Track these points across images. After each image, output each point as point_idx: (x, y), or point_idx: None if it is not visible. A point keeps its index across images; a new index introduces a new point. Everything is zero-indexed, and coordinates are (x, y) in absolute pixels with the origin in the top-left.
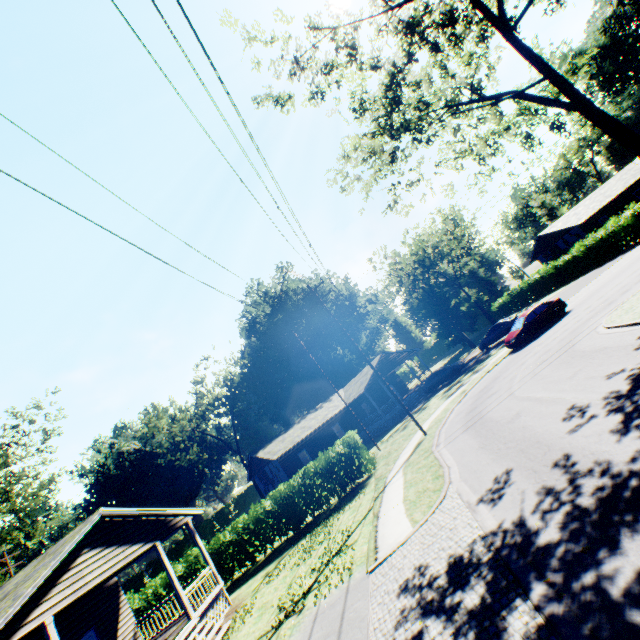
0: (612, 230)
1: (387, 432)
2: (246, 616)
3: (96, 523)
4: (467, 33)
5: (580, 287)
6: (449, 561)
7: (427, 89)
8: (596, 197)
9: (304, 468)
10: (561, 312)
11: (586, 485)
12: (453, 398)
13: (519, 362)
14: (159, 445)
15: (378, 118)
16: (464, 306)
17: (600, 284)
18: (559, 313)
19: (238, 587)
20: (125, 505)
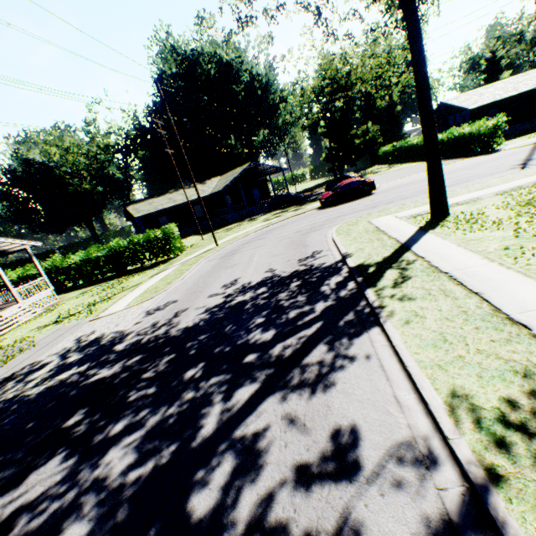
0: (474, 132)
1: (227, 226)
2: (51, 312)
3: None
4: None
5: (413, 173)
6: (99, 336)
7: None
8: (511, 84)
9: (131, 238)
10: (368, 193)
11: (159, 331)
12: (261, 225)
13: (303, 221)
14: (64, 165)
15: None
16: (359, 140)
17: (410, 181)
18: (366, 193)
19: (72, 291)
20: (34, 203)
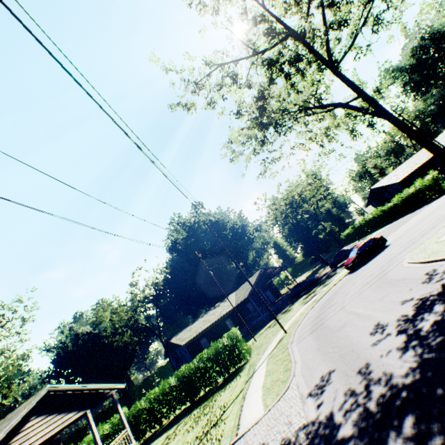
0: (419, 188)
1: (263, 326)
2: None
3: (43, 396)
4: (307, 68)
5: (398, 226)
6: (281, 443)
7: (286, 98)
8: (409, 164)
9: (200, 354)
10: (383, 245)
11: (375, 391)
12: (308, 305)
13: (352, 281)
14: (104, 329)
15: (251, 119)
16: (321, 235)
17: (410, 226)
18: (381, 246)
19: None
20: (77, 373)
